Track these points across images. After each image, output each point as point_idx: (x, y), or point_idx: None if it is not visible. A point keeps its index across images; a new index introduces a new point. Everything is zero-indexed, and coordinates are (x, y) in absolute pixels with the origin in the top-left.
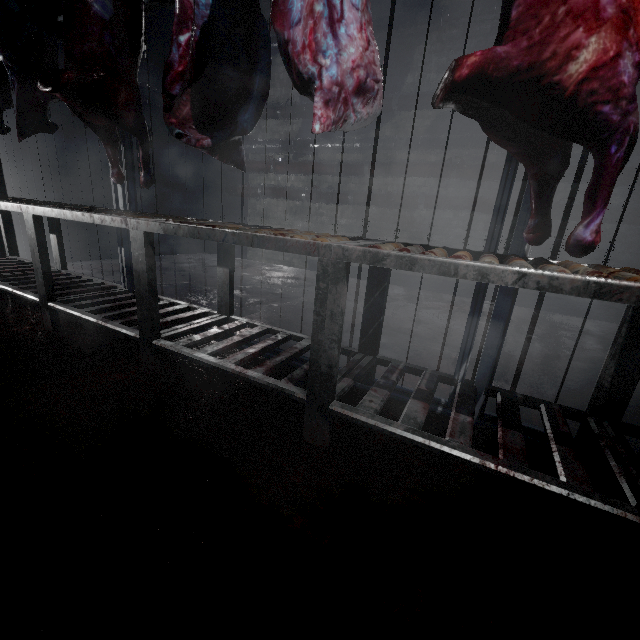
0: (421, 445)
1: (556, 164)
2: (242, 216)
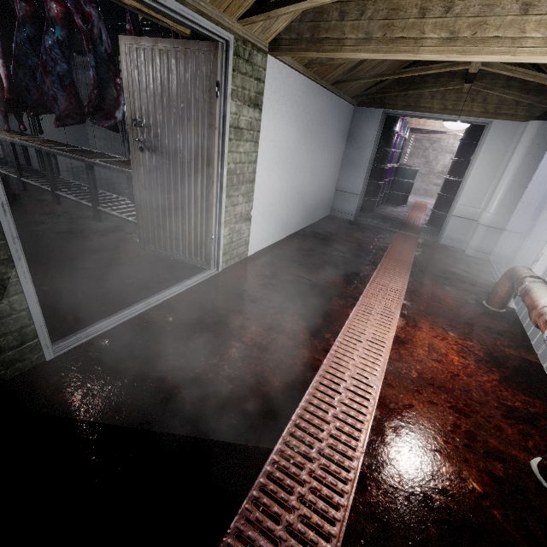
0: (1, 172)
1: (16, 115)
2: (85, 126)
